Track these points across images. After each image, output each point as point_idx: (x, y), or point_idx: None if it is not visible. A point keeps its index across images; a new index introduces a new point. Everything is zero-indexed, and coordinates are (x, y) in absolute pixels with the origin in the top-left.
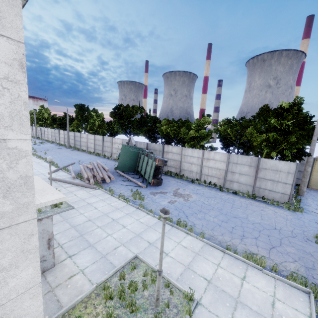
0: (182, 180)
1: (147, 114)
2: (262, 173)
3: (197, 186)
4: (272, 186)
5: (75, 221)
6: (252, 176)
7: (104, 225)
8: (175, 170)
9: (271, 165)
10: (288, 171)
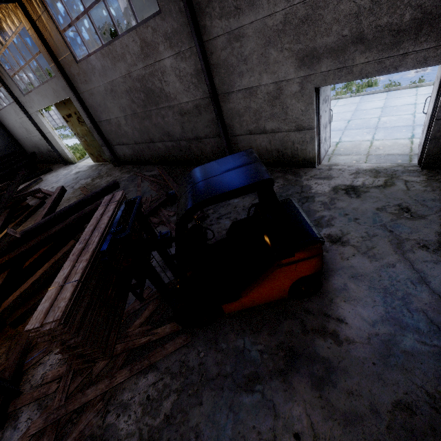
0: None
1: None
2: None
3: None
4: None
5: (332, 128)
6: None
7: (381, 114)
8: None
9: None
10: None
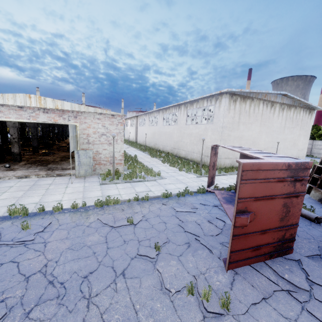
0: (313, 157)
1: None
2: None
3: None
4: None
5: None
6: None
7: None
8: (306, 153)
9: None
10: None
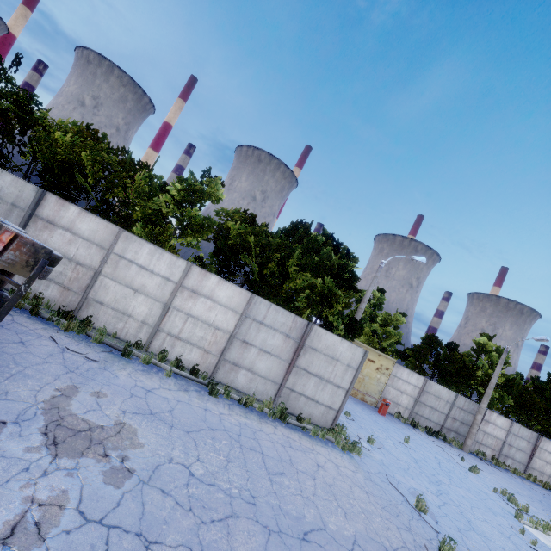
0: (83, 341)
1: (2, 64)
2: (306, 358)
3: (143, 374)
4: (316, 389)
5: None
6: (285, 360)
7: None
8: (62, 294)
9: (327, 345)
10: (350, 362)
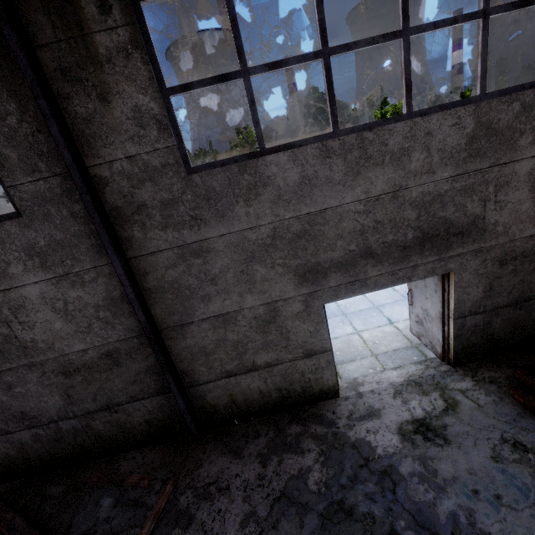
0: None
1: None
2: None
3: None
4: None
5: None
6: None
7: None
8: None
9: None
10: None
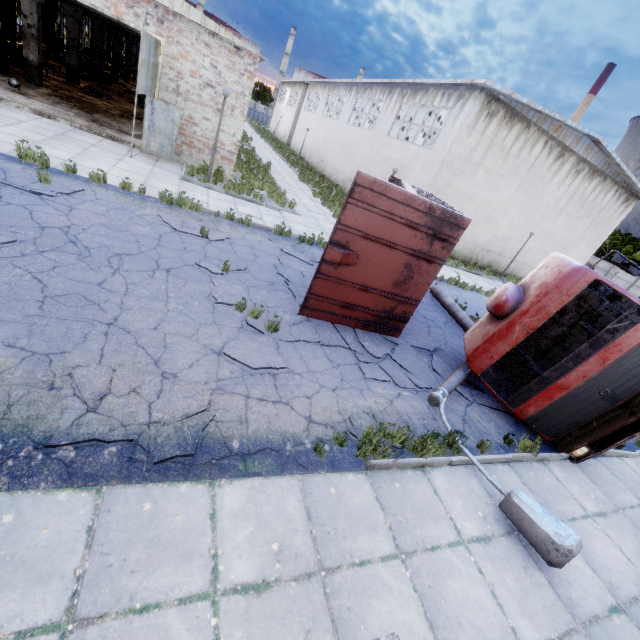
0: None
1: None
2: None
3: None
4: None
5: None
6: None
7: None
8: None
9: None
10: None
